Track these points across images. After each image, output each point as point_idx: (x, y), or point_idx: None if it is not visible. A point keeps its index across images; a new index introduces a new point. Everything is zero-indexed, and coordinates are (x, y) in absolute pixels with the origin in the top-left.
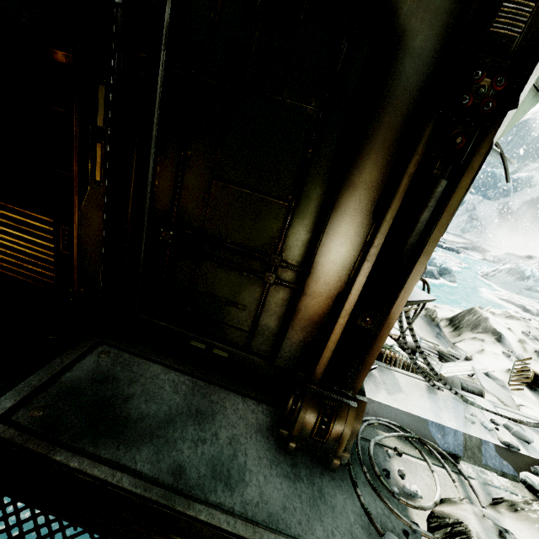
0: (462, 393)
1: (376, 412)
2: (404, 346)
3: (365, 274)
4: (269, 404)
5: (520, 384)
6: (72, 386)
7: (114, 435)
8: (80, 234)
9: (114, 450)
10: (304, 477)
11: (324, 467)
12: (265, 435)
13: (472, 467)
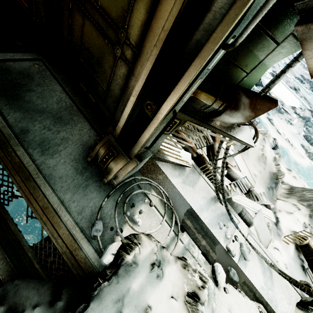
0: (235, 215)
1: (163, 183)
2: (213, 165)
3: (152, 60)
4: None
5: (290, 241)
6: (8, 69)
7: (9, 99)
8: None
9: (3, 105)
10: (85, 175)
11: (101, 180)
12: (84, 149)
13: (189, 240)
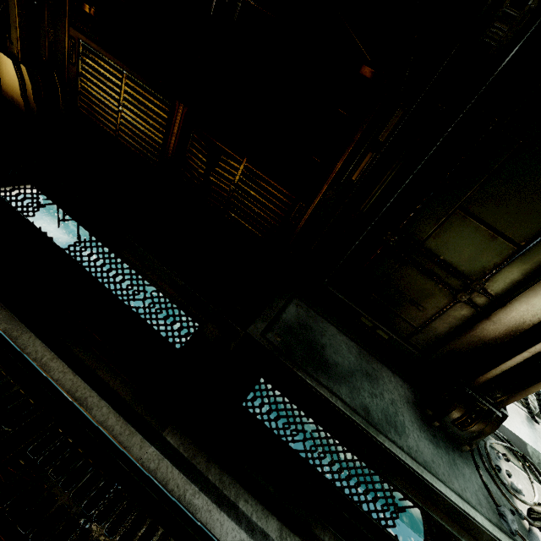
0: None
1: None
2: None
3: None
4: (411, 385)
5: None
6: (290, 325)
7: (323, 370)
8: (313, 213)
9: (327, 381)
10: (442, 446)
11: (454, 446)
12: (412, 407)
13: None
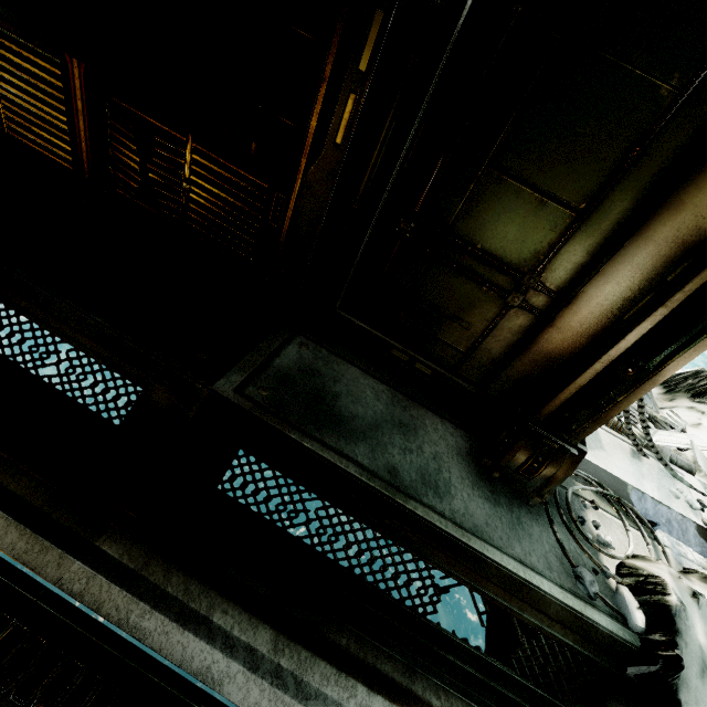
0: (671, 466)
1: None
2: None
3: (653, 320)
4: (467, 431)
5: None
6: (285, 373)
7: (332, 427)
8: (297, 207)
9: (336, 441)
10: (503, 504)
11: (522, 501)
12: (465, 459)
13: (667, 537)
